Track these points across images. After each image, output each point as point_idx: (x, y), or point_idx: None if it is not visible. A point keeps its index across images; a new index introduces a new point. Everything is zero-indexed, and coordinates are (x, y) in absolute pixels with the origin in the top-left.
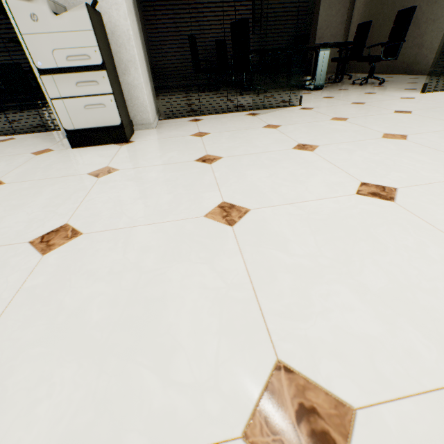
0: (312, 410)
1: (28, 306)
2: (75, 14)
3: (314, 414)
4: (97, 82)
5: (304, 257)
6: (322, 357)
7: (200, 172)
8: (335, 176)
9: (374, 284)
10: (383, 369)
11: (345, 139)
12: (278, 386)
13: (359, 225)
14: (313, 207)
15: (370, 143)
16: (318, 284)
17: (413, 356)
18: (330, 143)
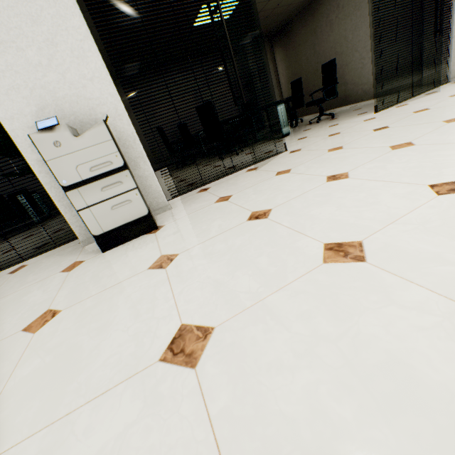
0: None
1: (246, 437)
2: (95, 131)
3: None
4: (121, 182)
5: None
6: None
7: (266, 227)
8: (398, 189)
9: None
10: None
11: (363, 161)
12: None
13: None
14: (416, 218)
15: (388, 156)
16: None
17: None
18: (355, 167)
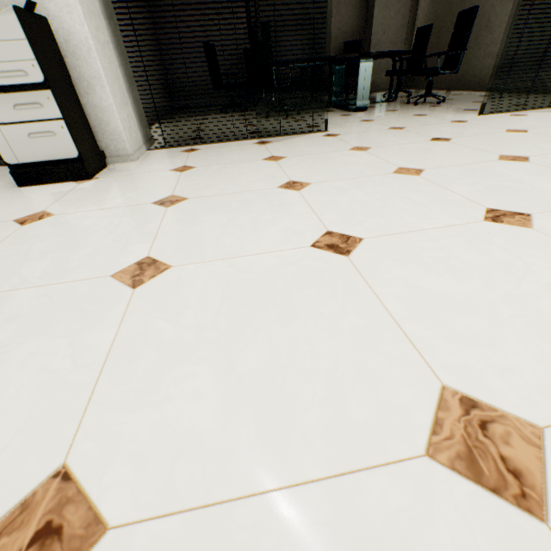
0: (57, 530)
1: None
2: (1, 19)
3: (56, 535)
4: (41, 104)
5: (190, 329)
6: (118, 460)
7: (148, 218)
8: (302, 223)
9: (249, 363)
10: (179, 475)
11: (347, 175)
12: (40, 498)
13: (286, 286)
14: (248, 263)
15: (373, 180)
16: (183, 364)
17: (227, 458)
18: (327, 181)
